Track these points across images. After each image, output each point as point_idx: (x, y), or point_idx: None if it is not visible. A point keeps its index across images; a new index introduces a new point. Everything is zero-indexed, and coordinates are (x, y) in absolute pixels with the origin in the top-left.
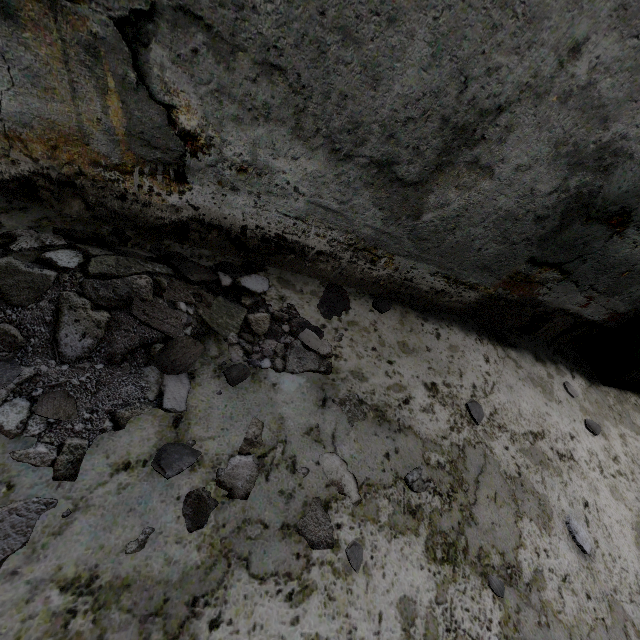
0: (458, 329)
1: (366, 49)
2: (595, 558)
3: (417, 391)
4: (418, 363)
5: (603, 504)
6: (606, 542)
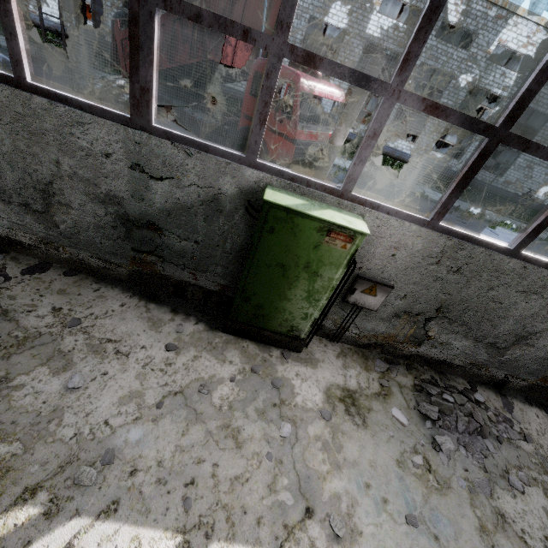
0: (119, 289)
1: None
2: (75, 393)
3: (44, 309)
4: (62, 299)
5: (120, 377)
6: (95, 390)
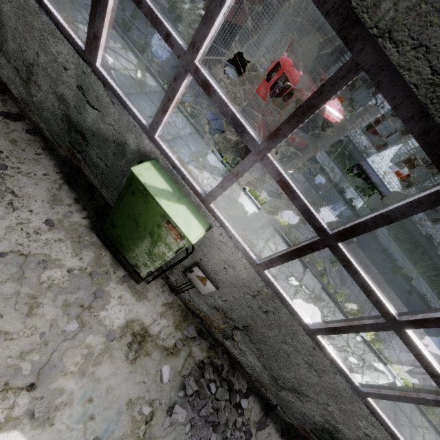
0: (54, 163)
1: (2, 31)
2: None
3: None
4: (9, 146)
5: None
6: None
